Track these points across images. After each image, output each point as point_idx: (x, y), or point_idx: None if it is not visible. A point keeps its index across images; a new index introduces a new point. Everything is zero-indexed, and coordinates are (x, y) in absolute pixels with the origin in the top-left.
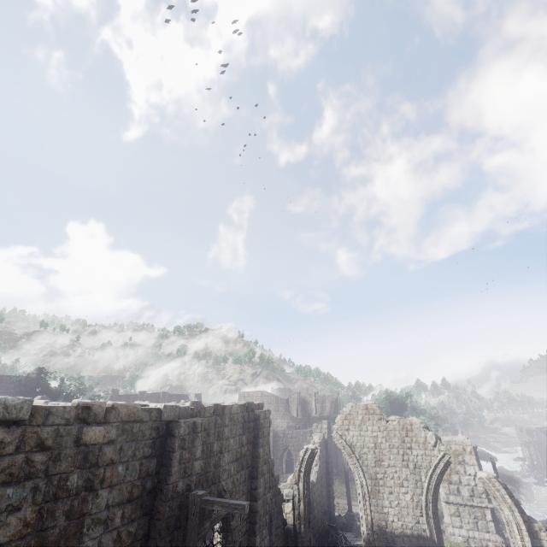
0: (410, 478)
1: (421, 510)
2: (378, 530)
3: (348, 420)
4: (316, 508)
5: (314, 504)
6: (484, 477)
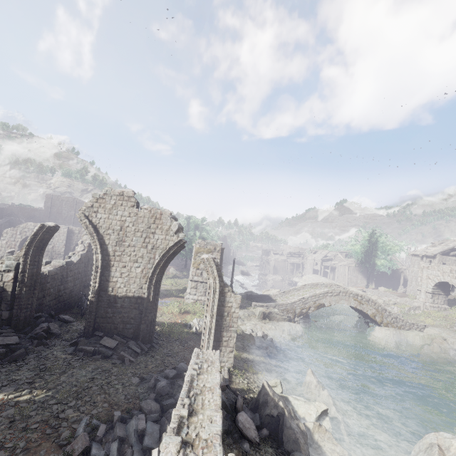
0: (146, 256)
1: (147, 280)
2: (103, 294)
3: (99, 203)
4: (72, 282)
5: (70, 279)
6: (205, 258)
